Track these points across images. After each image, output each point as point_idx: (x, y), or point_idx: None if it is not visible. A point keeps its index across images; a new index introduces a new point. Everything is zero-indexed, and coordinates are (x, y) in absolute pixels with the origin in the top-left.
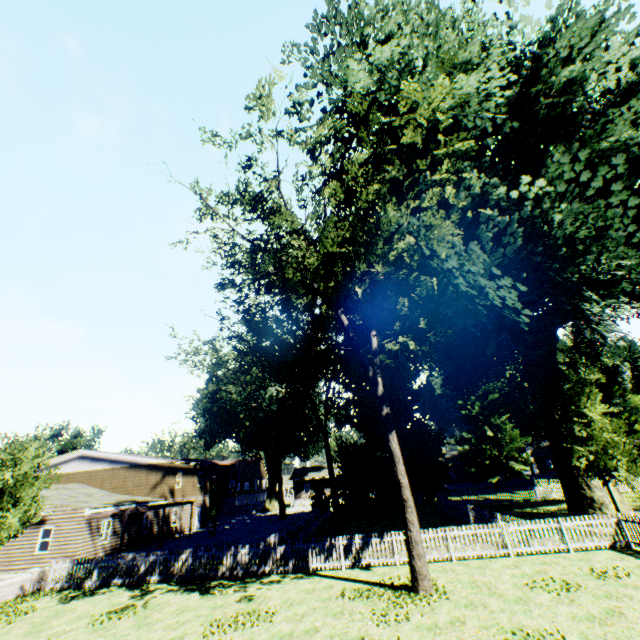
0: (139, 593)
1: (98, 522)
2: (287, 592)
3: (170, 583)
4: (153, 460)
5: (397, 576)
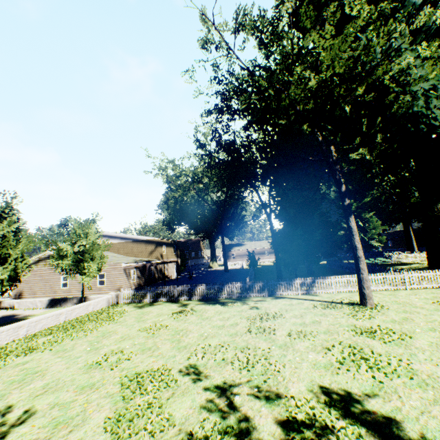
0: (181, 305)
1: (129, 271)
2: (276, 305)
3: (194, 301)
4: (148, 238)
5: (340, 298)
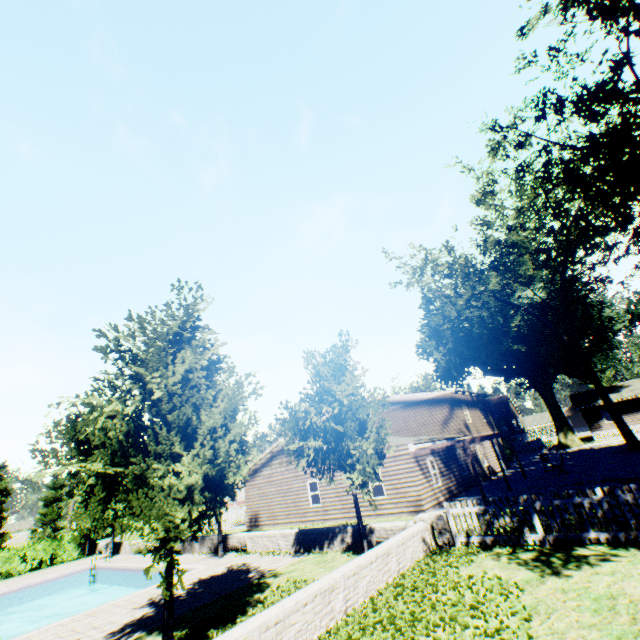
0: None
1: (422, 461)
2: None
3: None
4: (429, 394)
5: None
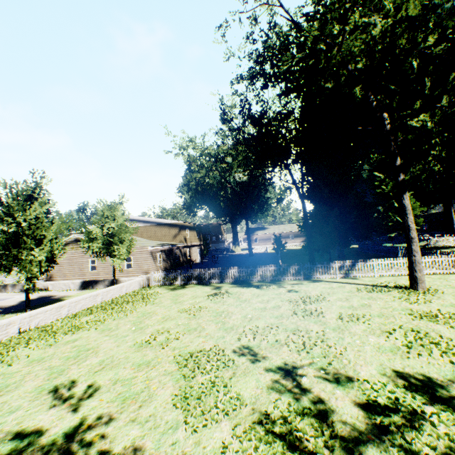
0: (214, 288)
1: (155, 254)
2: (316, 288)
3: (226, 284)
4: (171, 221)
5: (384, 282)
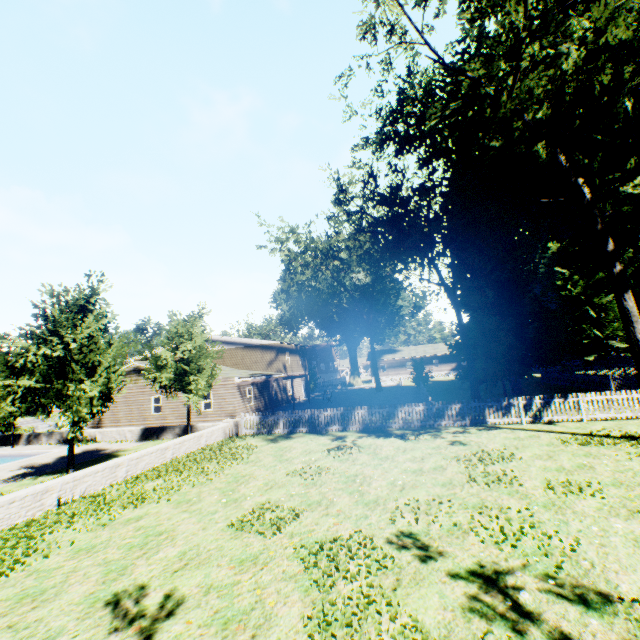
0: (334, 438)
1: (244, 389)
2: (493, 439)
3: (352, 432)
4: (265, 342)
5: (602, 430)
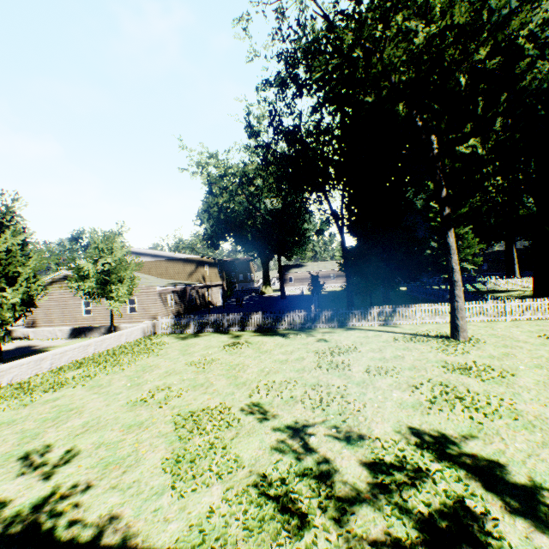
0: (233, 336)
1: (165, 296)
2: (349, 338)
3: (248, 332)
4: (186, 256)
5: (425, 331)
